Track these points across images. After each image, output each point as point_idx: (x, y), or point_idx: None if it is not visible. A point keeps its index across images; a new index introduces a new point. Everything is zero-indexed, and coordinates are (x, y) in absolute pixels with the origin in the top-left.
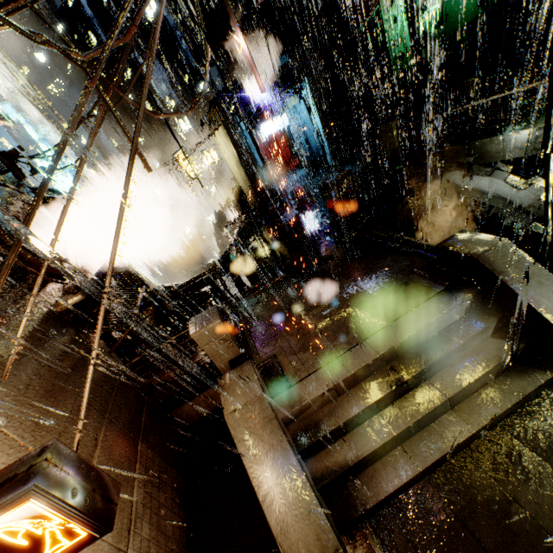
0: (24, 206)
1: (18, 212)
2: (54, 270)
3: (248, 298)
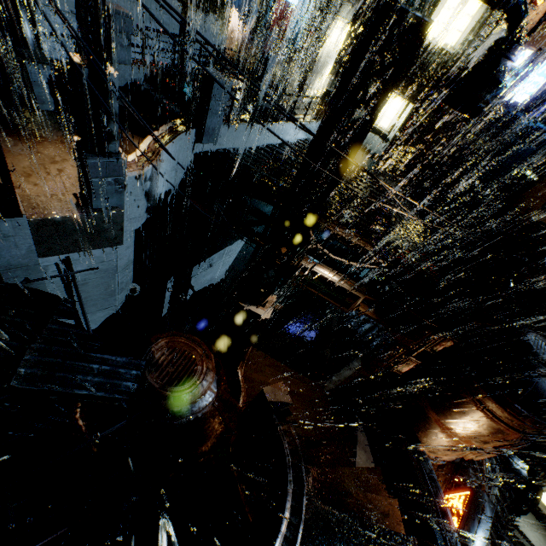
0: None
1: None
2: None
3: None
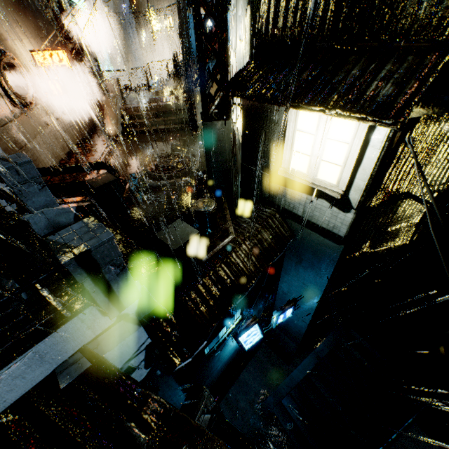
0: (61, 3)
1: (58, 5)
2: (66, 33)
3: (139, 91)
